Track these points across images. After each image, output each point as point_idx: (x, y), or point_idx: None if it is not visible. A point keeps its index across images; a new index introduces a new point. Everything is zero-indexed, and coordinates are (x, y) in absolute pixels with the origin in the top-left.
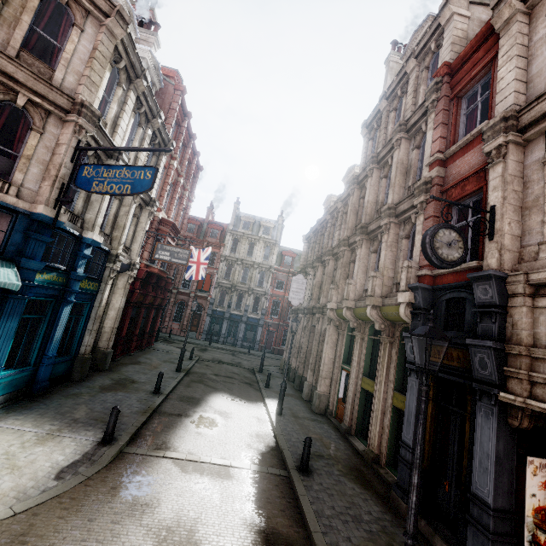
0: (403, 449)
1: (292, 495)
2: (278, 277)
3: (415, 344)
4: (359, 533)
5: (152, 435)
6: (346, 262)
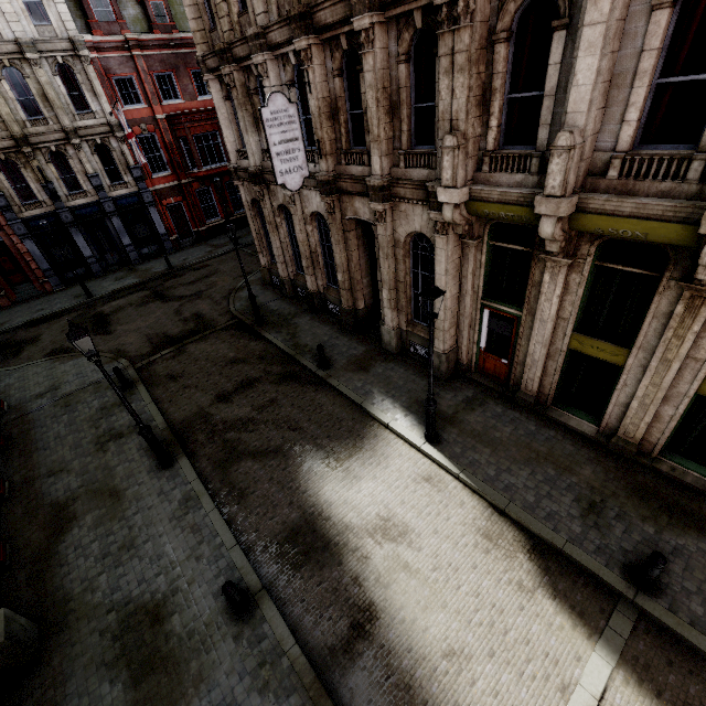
0: None
1: (699, 660)
2: (111, 70)
3: None
4: None
5: None
6: (481, 41)
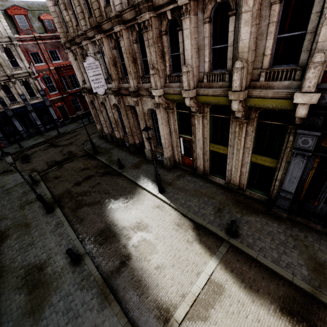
0: (284, 193)
1: (249, 258)
2: (28, 49)
3: (315, 139)
4: (295, 254)
5: (142, 312)
6: (157, 35)
